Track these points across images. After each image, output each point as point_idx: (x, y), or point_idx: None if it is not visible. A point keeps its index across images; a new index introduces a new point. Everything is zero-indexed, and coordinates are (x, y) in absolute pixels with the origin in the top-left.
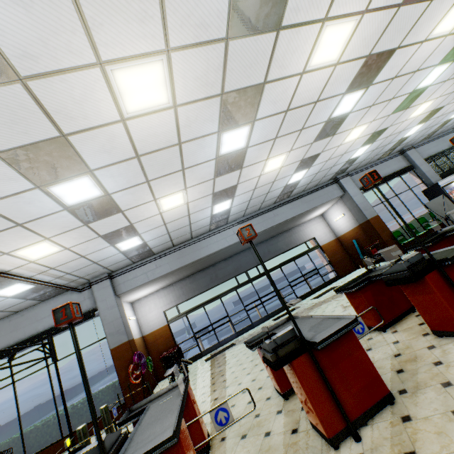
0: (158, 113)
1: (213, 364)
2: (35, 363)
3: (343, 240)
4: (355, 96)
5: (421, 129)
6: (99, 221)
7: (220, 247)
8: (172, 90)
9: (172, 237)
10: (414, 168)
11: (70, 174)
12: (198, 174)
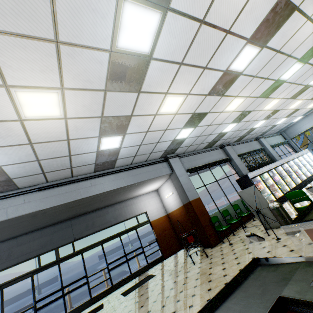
0: None
1: None
2: None
3: (172, 217)
4: (148, 18)
5: (235, 129)
6: None
7: None
8: None
9: None
10: (230, 160)
11: None
12: None
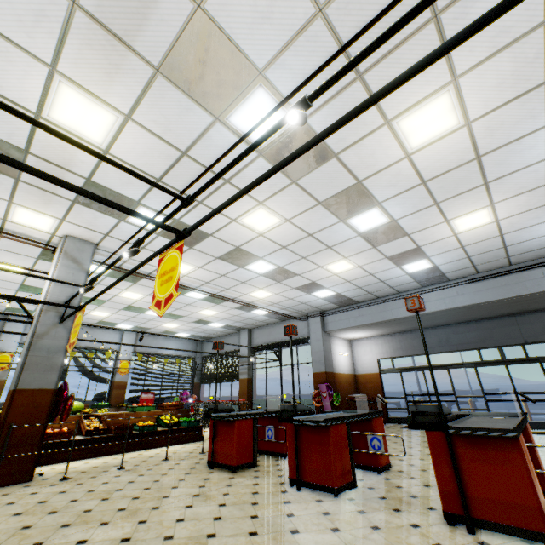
0: (279, 226)
1: (393, 432)
2: (272, 361)
3: None
4: None
5: None
6: (286, 280)
7: (432, 309)
8: (278, 215)
9: (368, 291)
10: None
11: (251, 260)
12: (350, 247)
